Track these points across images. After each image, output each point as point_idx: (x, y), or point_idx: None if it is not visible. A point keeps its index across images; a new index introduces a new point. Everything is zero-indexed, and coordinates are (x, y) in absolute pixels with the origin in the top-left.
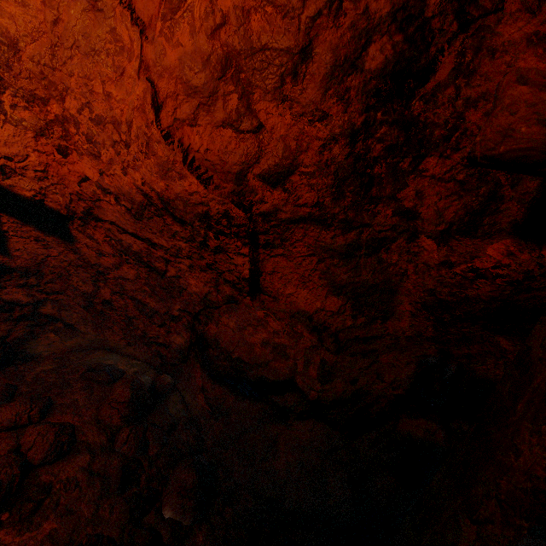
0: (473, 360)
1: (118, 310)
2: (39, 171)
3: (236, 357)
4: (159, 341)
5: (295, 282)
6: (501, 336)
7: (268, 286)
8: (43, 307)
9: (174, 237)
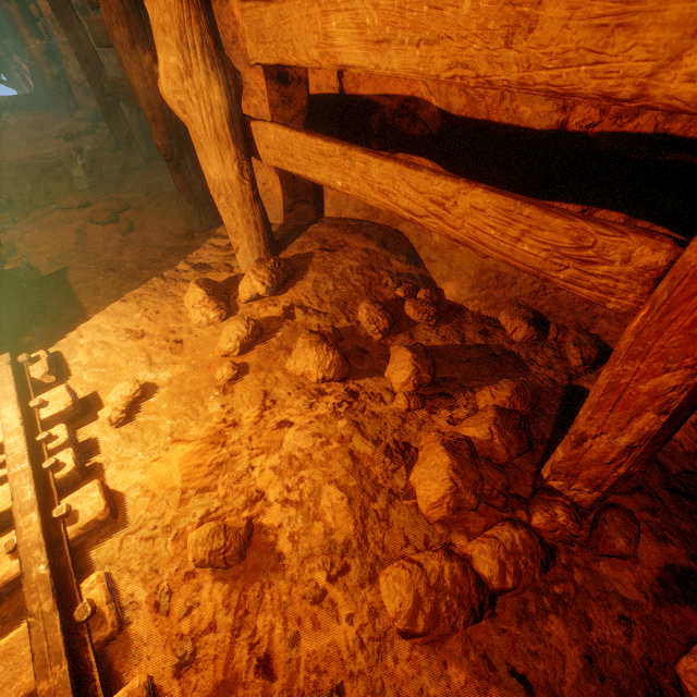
0: None
1: None
2: None
3: None
4: None
5: None
6: None
7: None
8: None
9: None
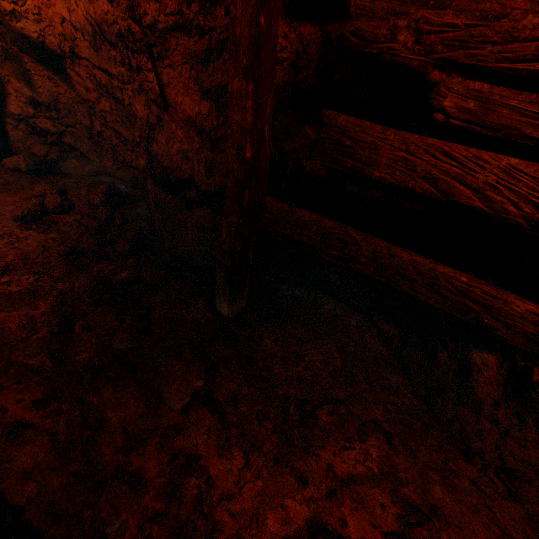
0: (300, 156)
1: (107, 141)
2: (36, 14)
3: (165, 165)
4: (133, 165)
5: (182, 91)
6: (306, 126)
7: (169, 98)
8: (65, 138)
9: (116, 63)
